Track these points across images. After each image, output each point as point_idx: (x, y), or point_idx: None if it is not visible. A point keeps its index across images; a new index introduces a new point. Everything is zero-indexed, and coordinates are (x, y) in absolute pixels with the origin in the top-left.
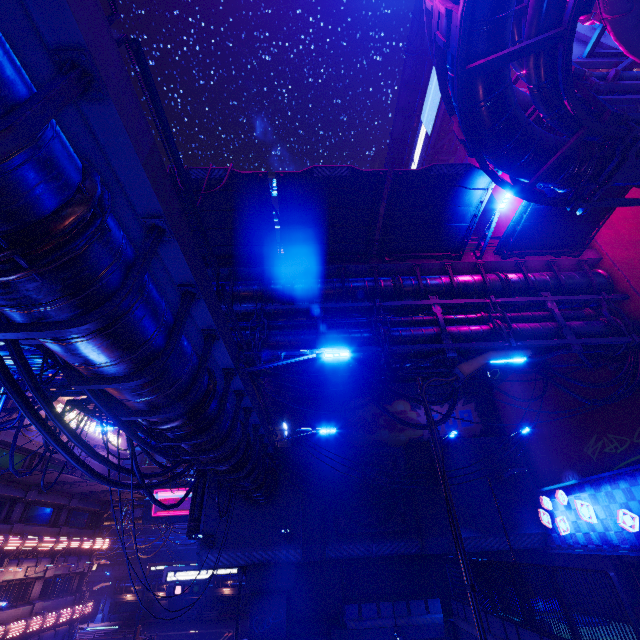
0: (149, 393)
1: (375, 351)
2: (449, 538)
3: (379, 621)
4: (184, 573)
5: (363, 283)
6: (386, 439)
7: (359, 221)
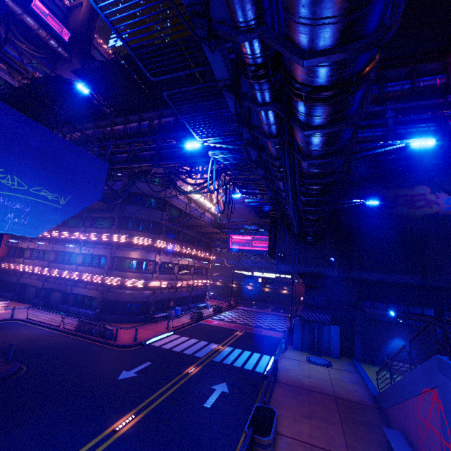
0: (329, 166)
1: (441, 141)
2: (450, 279)
3: (386, 312)
4: (262, 273)
5: (434, 81)
6: (403, 213)
7: (450, 15)
